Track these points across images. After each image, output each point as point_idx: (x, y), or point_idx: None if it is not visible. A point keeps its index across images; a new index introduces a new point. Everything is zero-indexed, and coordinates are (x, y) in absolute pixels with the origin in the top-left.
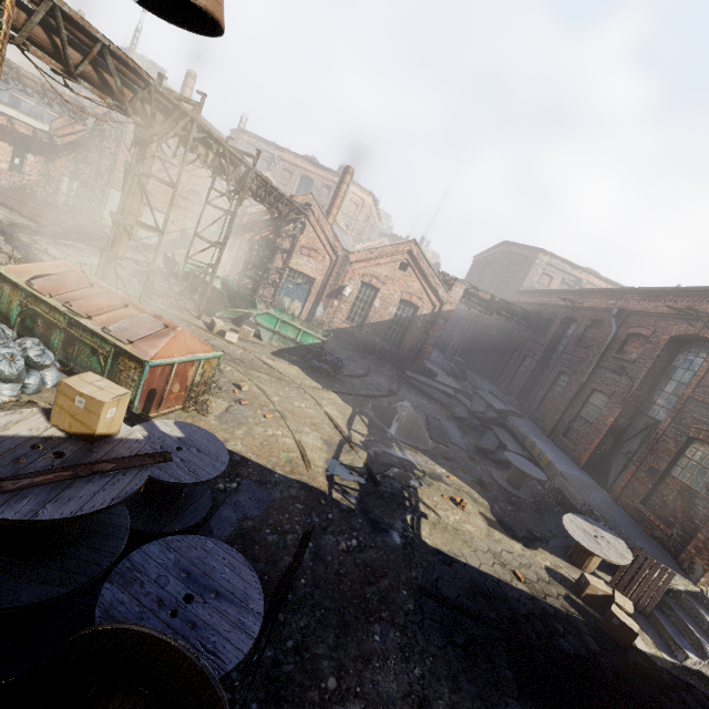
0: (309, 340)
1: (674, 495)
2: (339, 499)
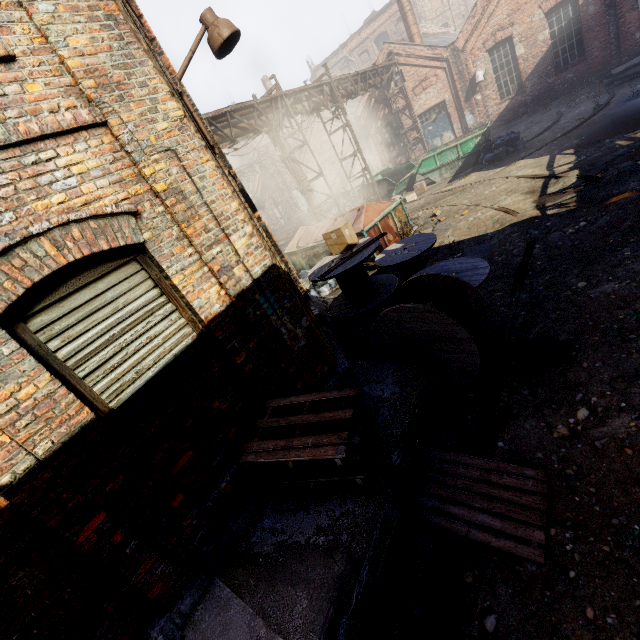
0: (470, 146)
1: None
2: (555, 212)
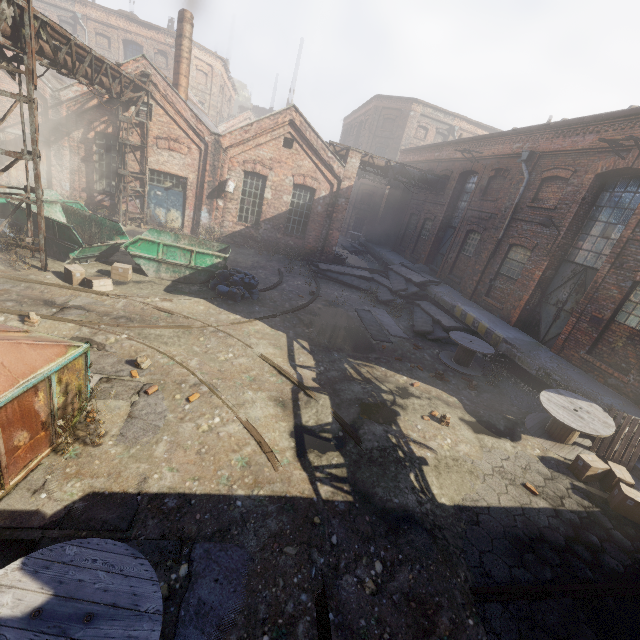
0: (207, 262)
1: (623, 342)
2: (330, 495)
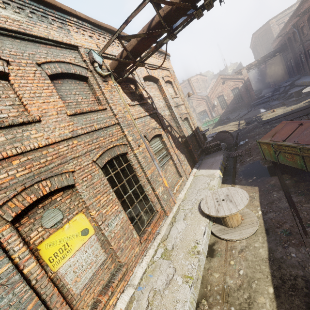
0: (216, 120)
1: None
2: (242, 128)
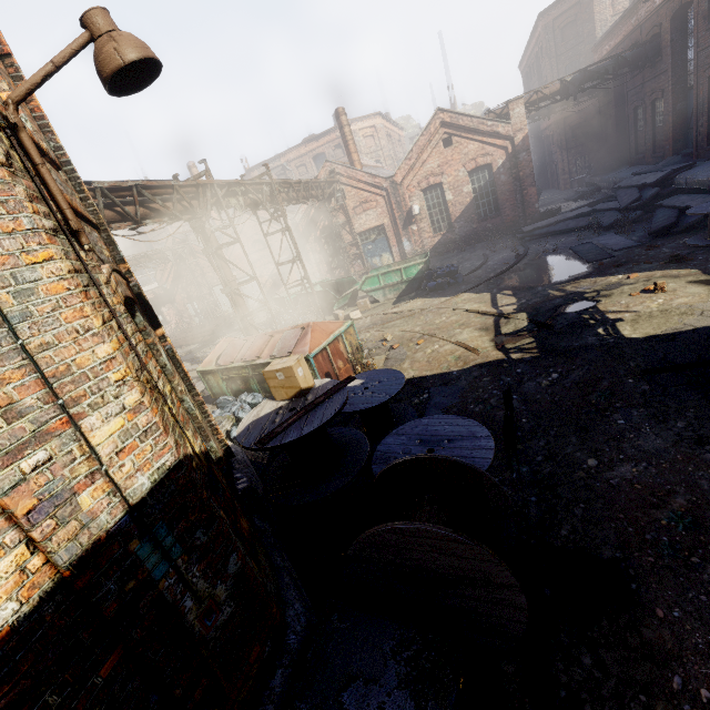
0: (413, 272)
1: None
2: (520, 357)
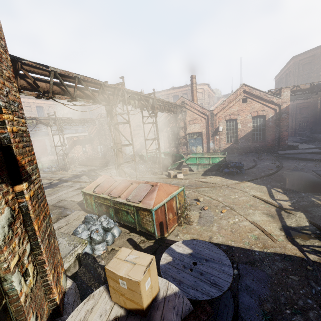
0: (216, 160)
1: None
2: (317, 259)
